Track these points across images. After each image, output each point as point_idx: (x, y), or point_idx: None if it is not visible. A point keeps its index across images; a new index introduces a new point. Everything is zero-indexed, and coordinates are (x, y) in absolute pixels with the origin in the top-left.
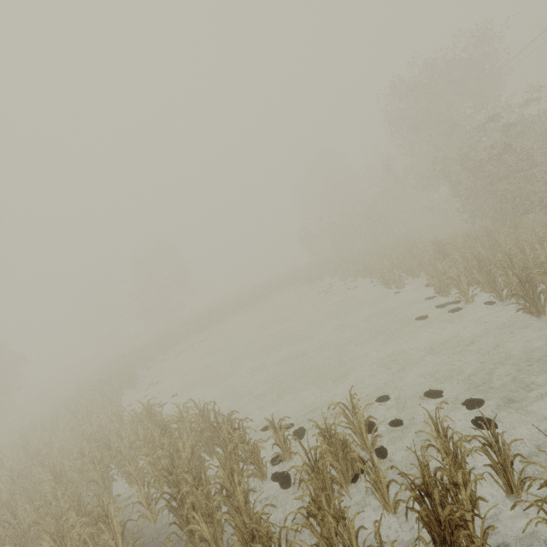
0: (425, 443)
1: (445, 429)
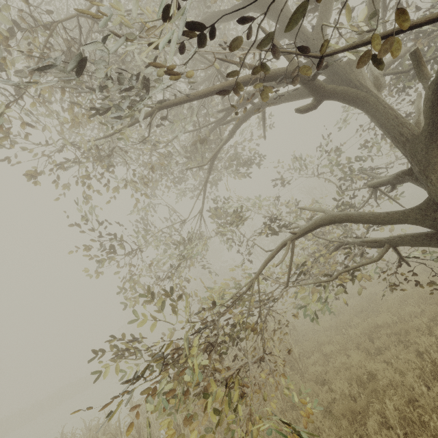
0: (76, 434)
1: (89, 427)
